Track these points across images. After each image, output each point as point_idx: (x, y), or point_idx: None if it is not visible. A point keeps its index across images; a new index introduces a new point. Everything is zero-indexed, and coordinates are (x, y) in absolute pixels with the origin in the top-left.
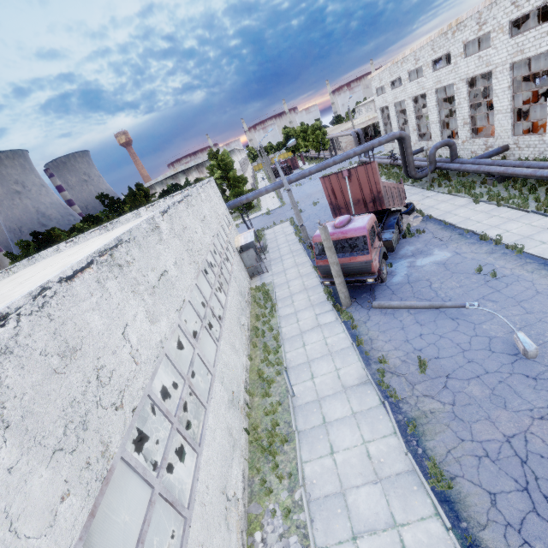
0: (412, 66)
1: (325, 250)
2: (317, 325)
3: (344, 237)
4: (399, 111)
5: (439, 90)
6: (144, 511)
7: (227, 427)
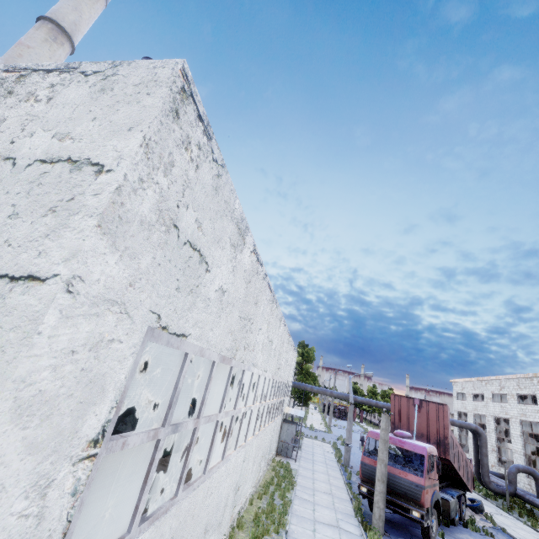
0: (496, 389)
1: (380, 441)
2: (335, 525)
3: (401, 445)
4: (478, 424)
5: (525, 424)
6: (212, 413)
7: (228, 497)
